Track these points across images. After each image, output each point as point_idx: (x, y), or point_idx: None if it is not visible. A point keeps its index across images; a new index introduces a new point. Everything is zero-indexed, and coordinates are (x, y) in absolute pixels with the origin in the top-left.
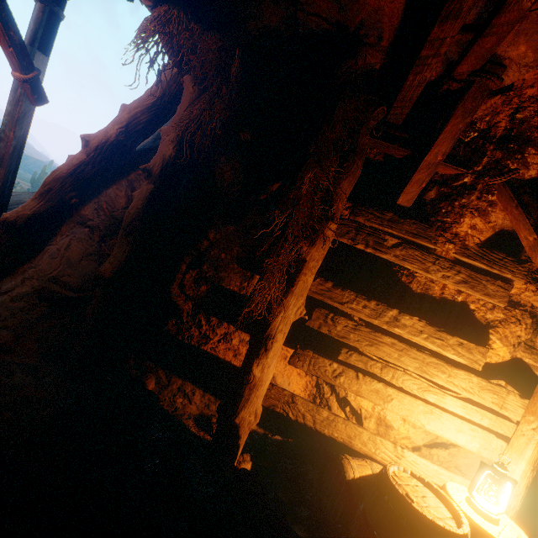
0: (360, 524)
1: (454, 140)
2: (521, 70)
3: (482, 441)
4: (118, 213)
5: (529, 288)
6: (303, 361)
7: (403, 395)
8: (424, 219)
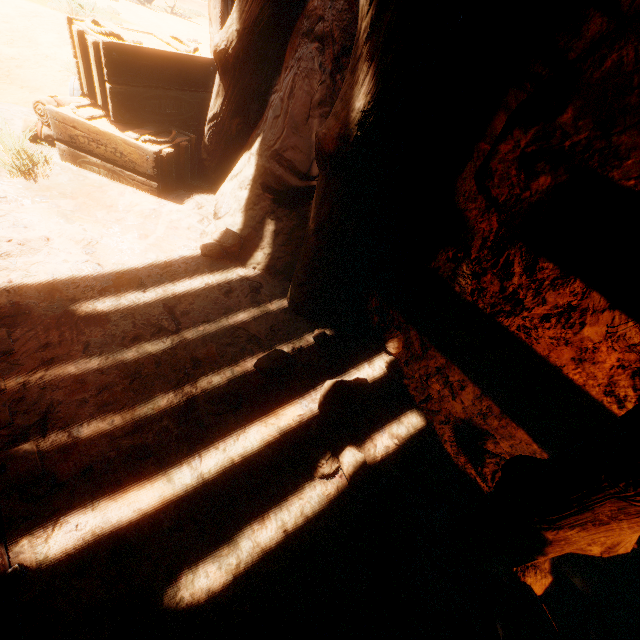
0: None
1: None
2: None
3: None
4: None
5: None
6: None
7: None
8: None
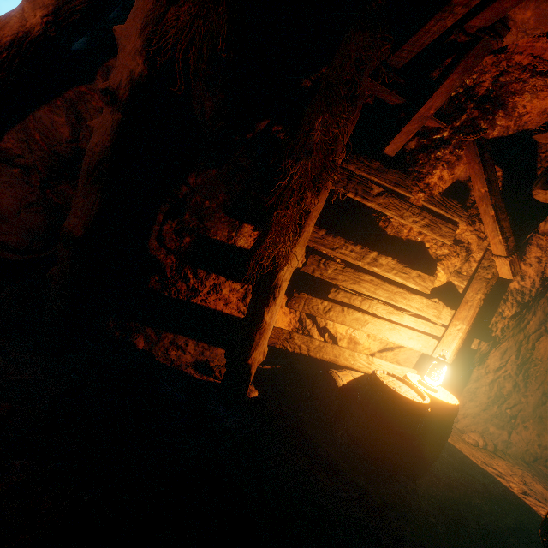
0: (359, 414)
1: (448, 96)
2: (519, 35)
3: (424, 342)
4: (61, 149)
5: (468, 229)
6: (298, 303)
7: (375, 319)
8: (403, 169)
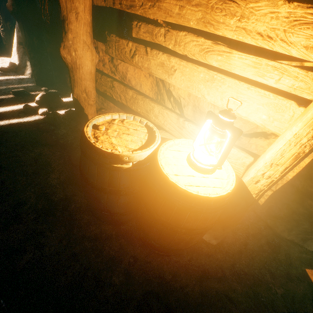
0: None
1: None
2: None
3: (272, 111)
4: None
5: None
6: (111, 47)
7: (184, 64)
8: None
